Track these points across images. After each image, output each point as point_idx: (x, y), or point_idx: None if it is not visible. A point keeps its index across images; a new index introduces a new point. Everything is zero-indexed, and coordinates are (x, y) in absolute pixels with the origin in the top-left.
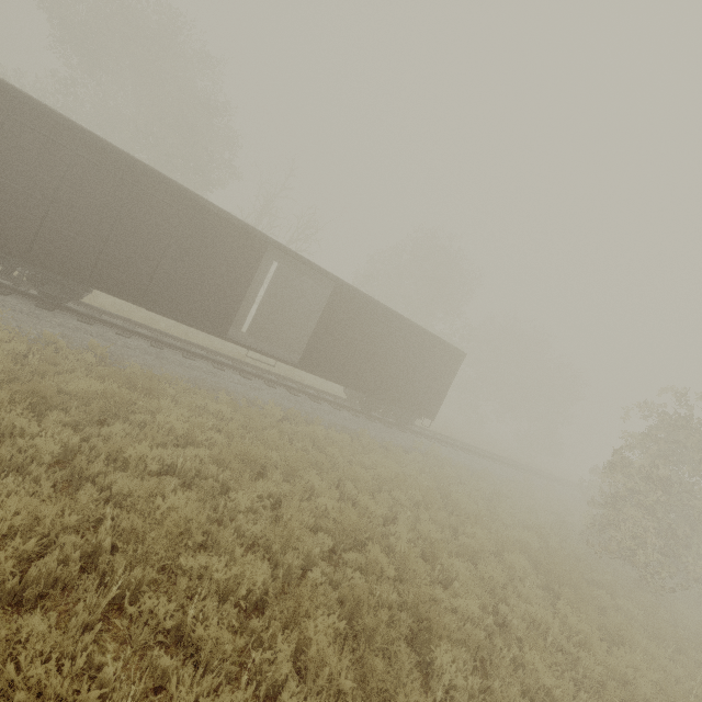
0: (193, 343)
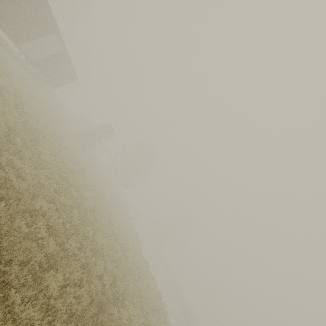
0: None
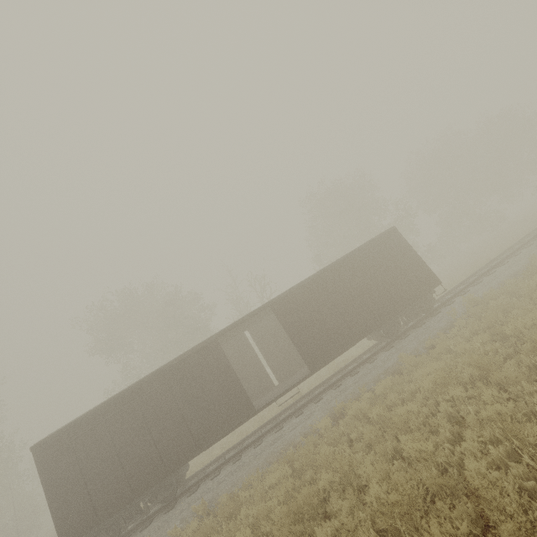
0: (260, 427)
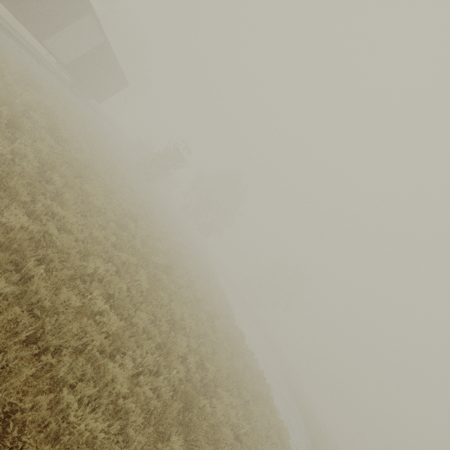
0: None
